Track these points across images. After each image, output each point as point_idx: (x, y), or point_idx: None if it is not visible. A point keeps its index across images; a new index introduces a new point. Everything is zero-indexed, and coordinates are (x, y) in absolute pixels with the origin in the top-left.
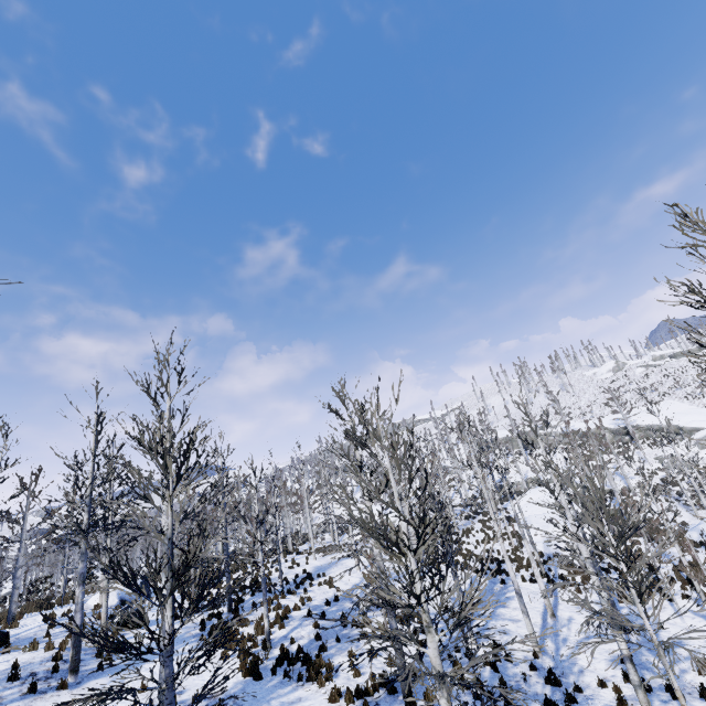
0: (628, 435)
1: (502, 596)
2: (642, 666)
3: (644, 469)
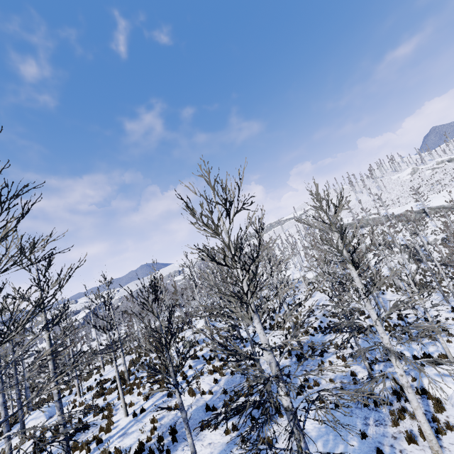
0: (424, 213)
1: (386, 299)
2: None
3: (435, 231)
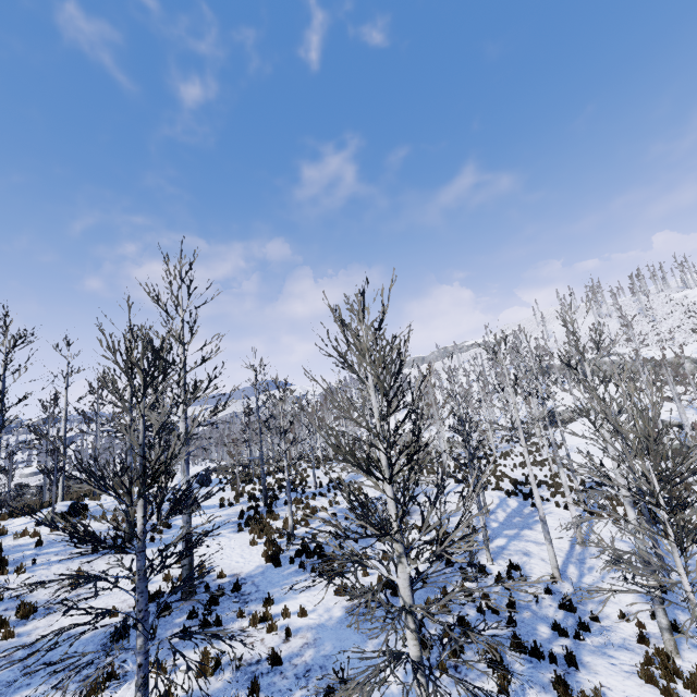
0: None
1: (530, 519)
2: (677, 606)
3: None
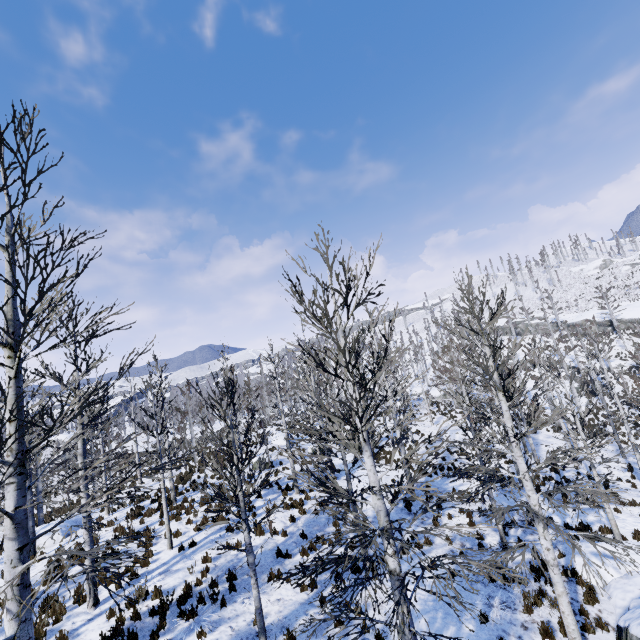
0: (610, 326)
1: (538, 440)
2: (639, 473)
3: (622, 354)
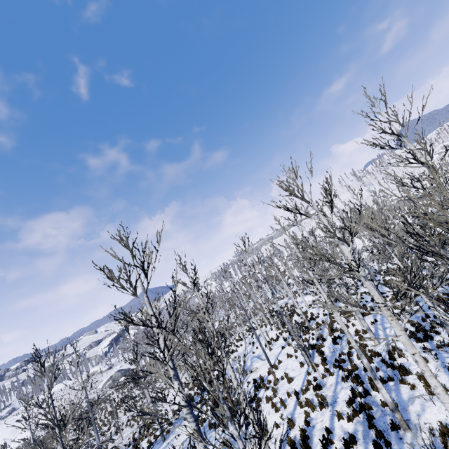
0: None
1: None
2: None
3: None
